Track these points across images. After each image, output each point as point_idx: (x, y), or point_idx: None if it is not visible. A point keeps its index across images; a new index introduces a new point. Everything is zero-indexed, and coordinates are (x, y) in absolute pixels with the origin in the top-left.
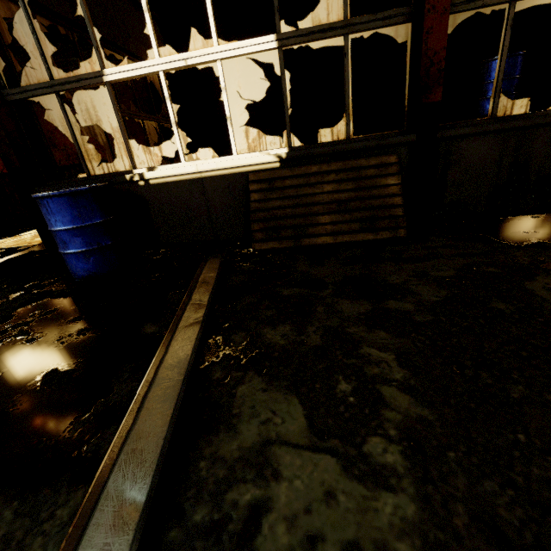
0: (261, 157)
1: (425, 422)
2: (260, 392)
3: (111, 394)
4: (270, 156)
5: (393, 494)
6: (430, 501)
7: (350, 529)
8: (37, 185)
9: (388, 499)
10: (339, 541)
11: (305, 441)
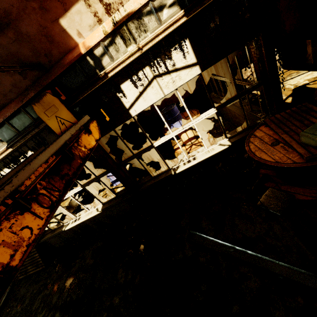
0: None
1: None
2: None
3: None
4: None
5: None
6: None
7: None
8: None
9: None
10: None
11: None
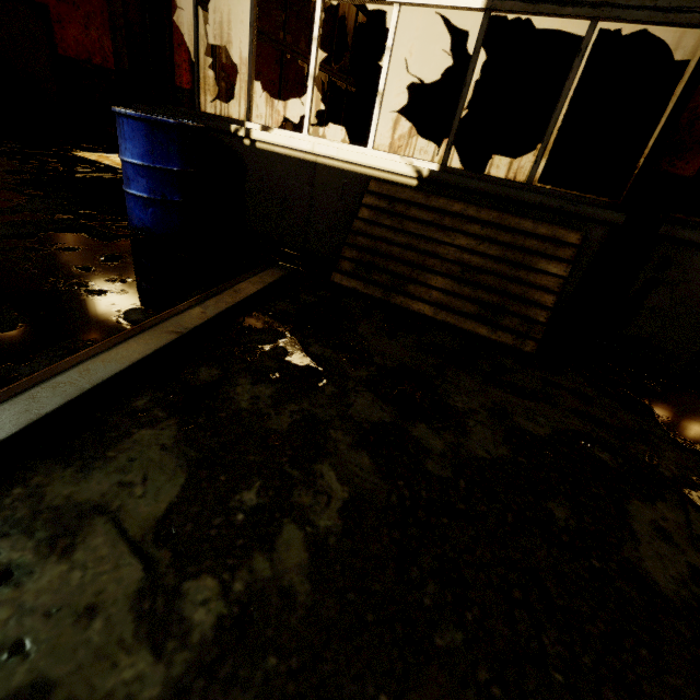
0: (395, 163)
1: (289, 599)
2: (158, 447)
3: (26, 364)
4: (408, 166)
5: (154, 660)
6: (182, 699)
7: (66, 666)
8: (141, 101)
9: (142, 662)
10: (40, 671)
11: (137, 532)
